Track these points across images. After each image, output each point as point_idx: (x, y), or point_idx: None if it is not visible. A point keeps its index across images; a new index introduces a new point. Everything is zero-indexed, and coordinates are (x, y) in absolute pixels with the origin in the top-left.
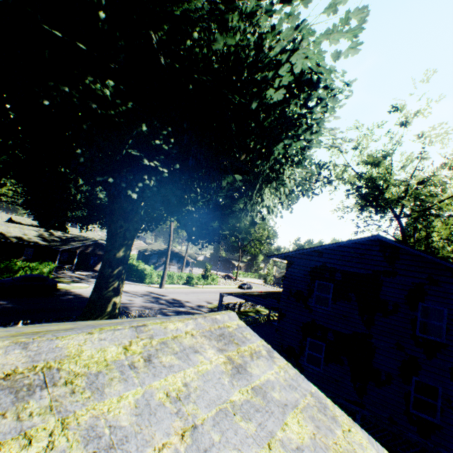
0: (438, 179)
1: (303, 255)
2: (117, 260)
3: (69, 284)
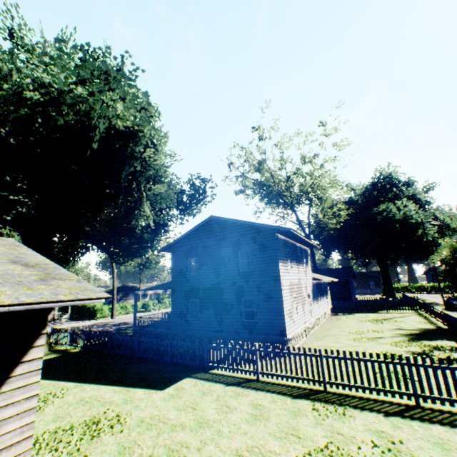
0: (301, 172)
1: (180, 243)
2: None
3: None
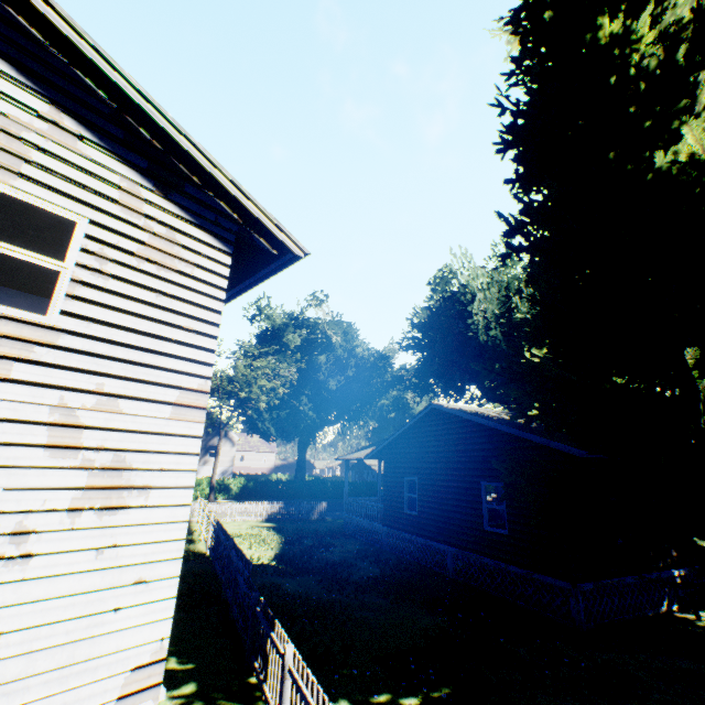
0: None
1: None
2: None
3: None
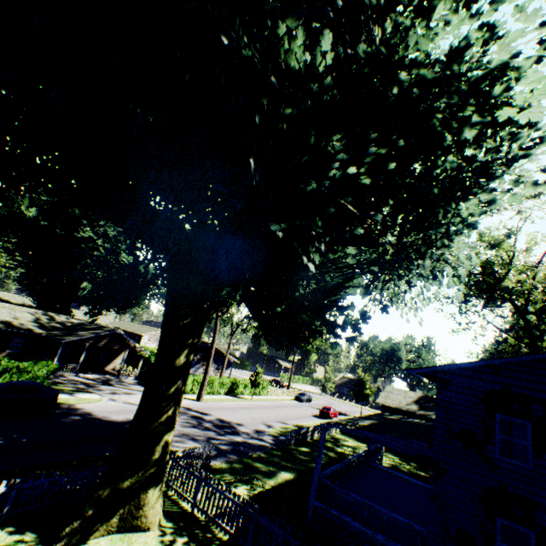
0: None
1: (465, 370)
2: (175, 369)
3: (72, 395)
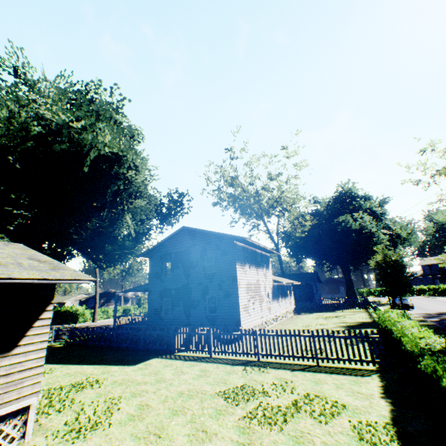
0: (269, 188)
1: (157, 250)
2: None
3: None
